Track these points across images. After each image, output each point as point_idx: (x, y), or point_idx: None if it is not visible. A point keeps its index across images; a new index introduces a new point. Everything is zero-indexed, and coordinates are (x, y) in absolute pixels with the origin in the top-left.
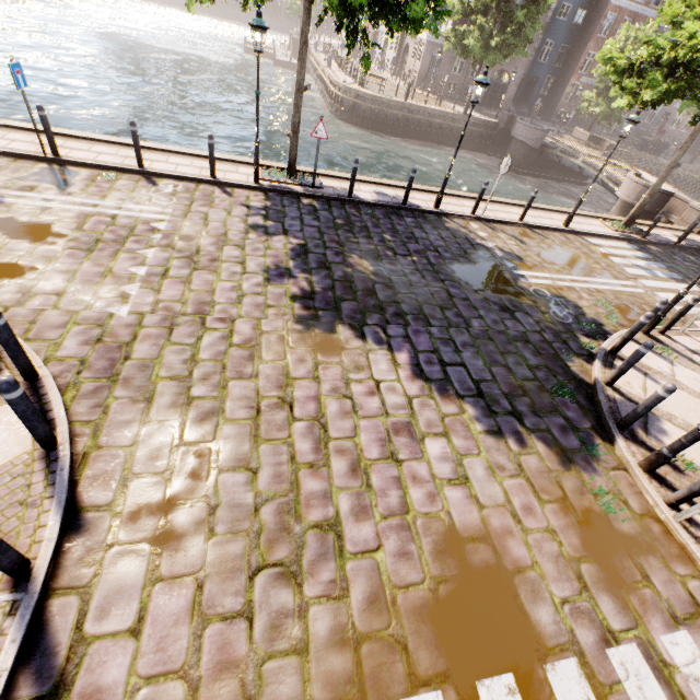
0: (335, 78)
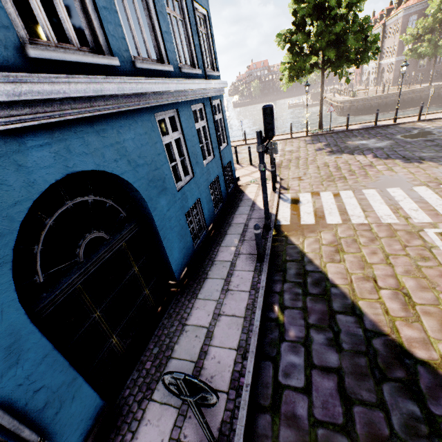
0: (337, 99)
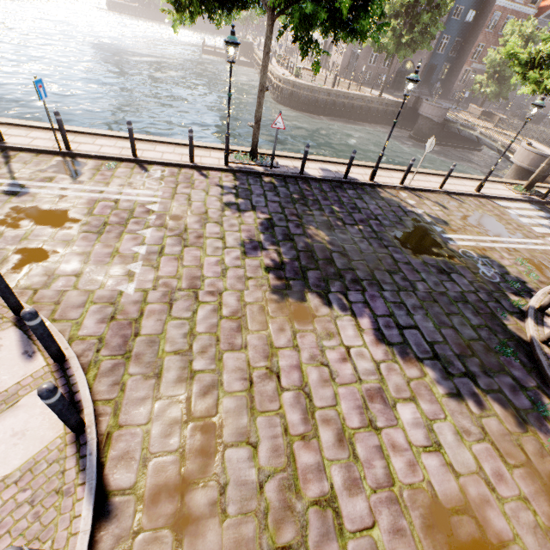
0: (276, 72)
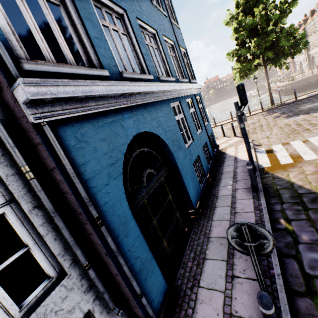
0: (279, 85)
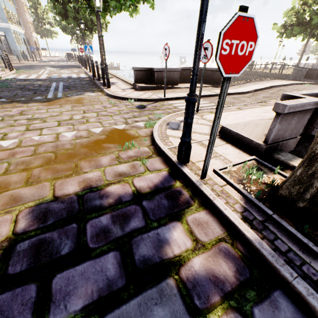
0: None
